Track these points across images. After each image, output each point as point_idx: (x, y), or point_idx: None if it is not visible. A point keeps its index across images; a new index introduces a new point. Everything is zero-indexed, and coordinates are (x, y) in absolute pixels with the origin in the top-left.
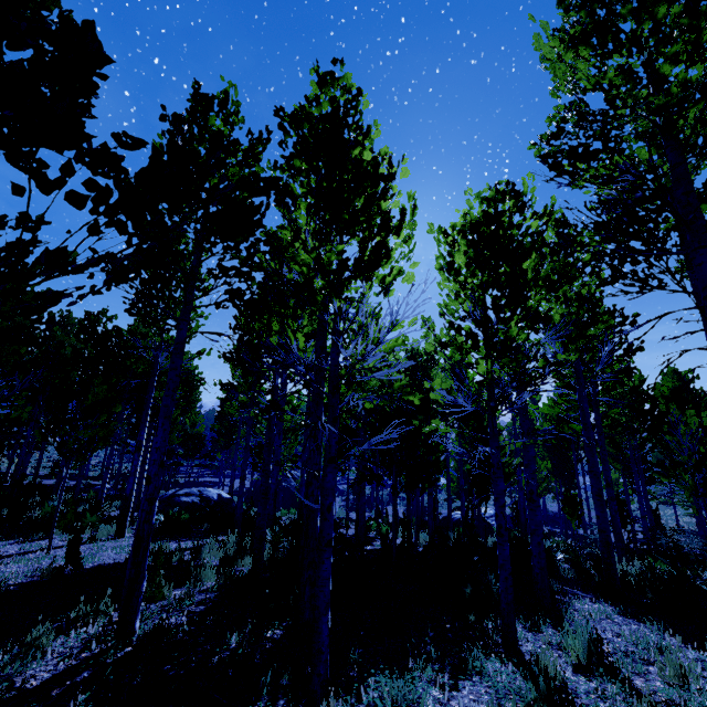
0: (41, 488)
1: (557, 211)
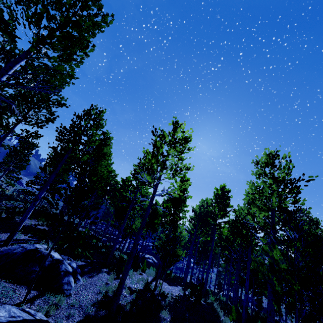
0: (91, 236)
1: (317, 218)
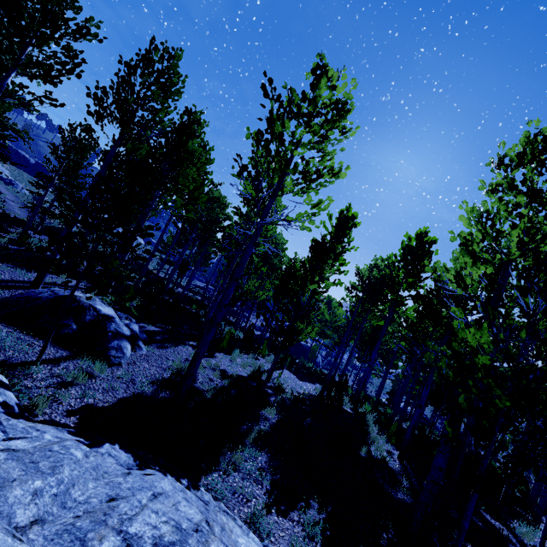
0: (193, 300)
1: None
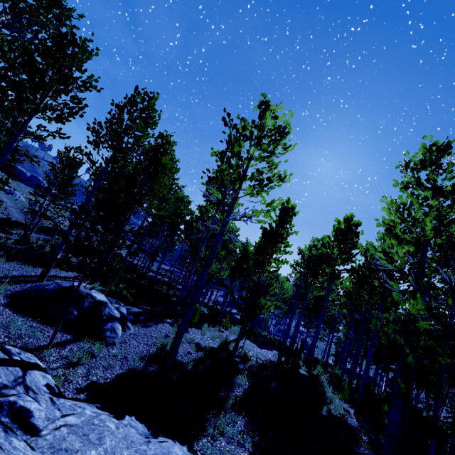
0: (162, 282)
1: None
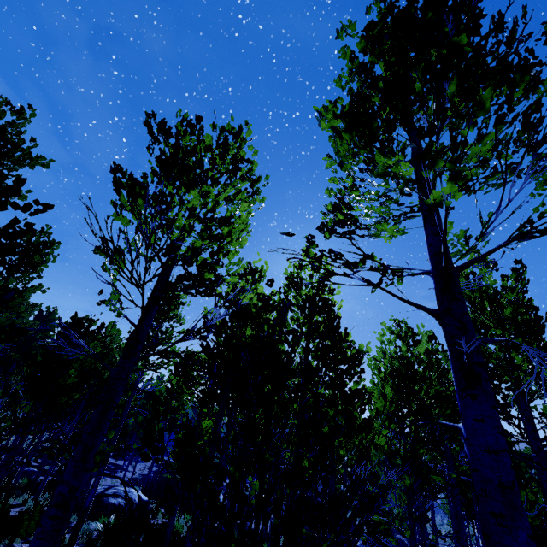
0: None
1: (430, 331)
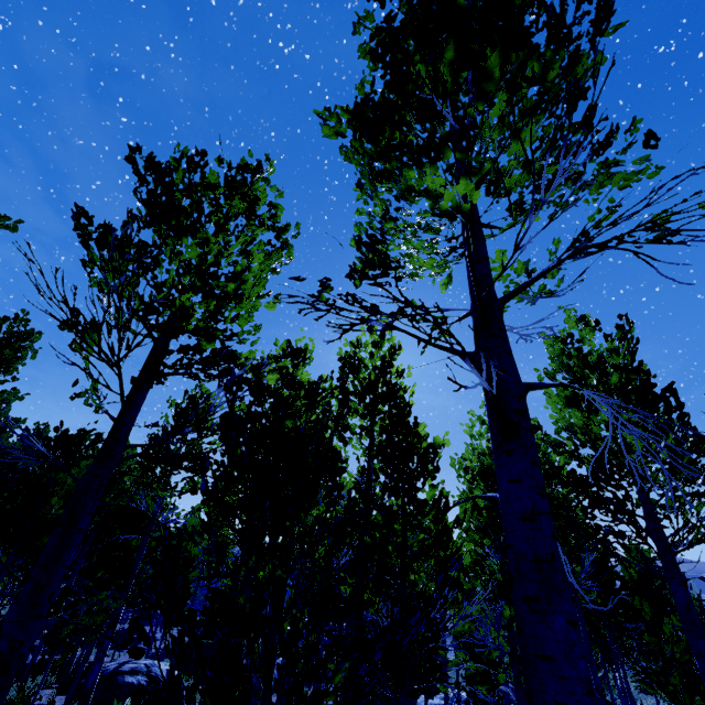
0: None
1: (533, 419)
